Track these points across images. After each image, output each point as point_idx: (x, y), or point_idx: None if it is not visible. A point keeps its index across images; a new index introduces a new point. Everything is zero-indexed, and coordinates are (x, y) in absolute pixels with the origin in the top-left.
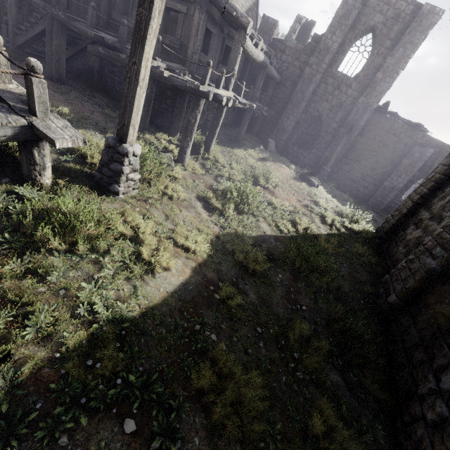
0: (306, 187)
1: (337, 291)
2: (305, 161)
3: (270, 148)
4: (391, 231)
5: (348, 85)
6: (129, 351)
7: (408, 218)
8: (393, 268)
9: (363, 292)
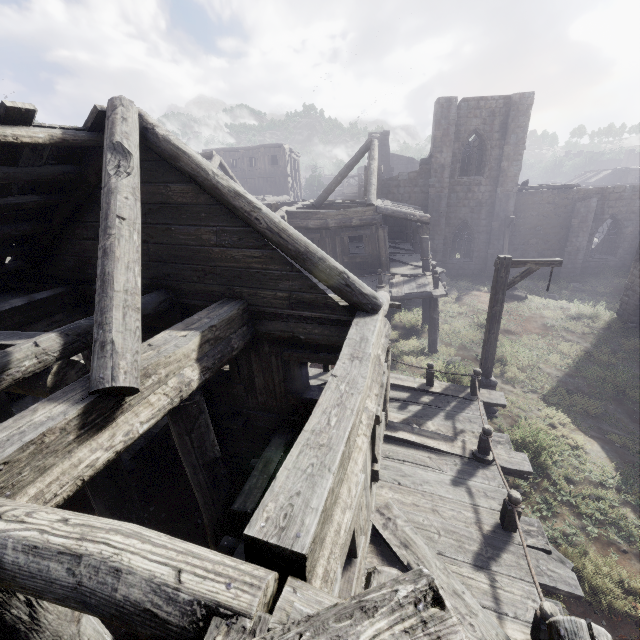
0: (521, 305)
1: None
2: (471, 268)
3: (444, 280)
4: (638, 312)
5: (478, 184)
6: None
7: None
8: None
9: None
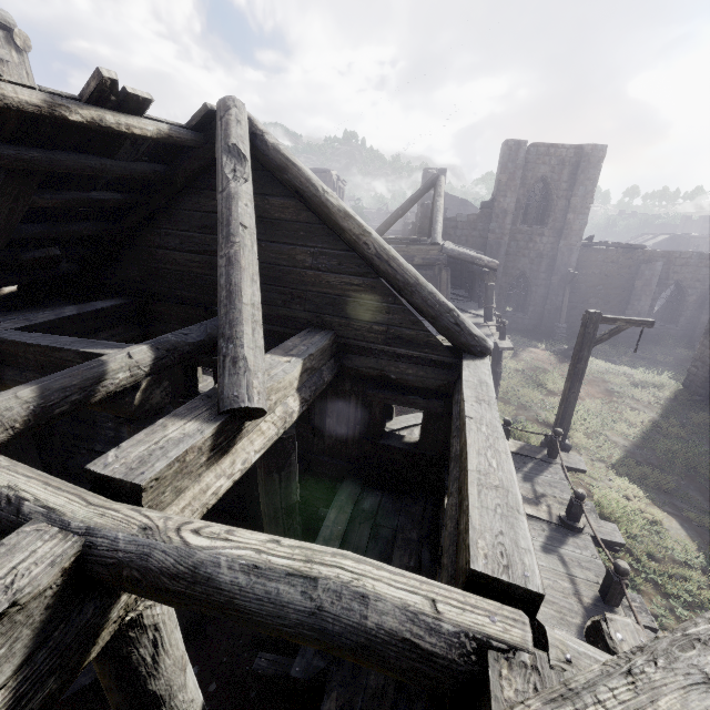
0: None
1: None
2: (525, 323)
3: None
4: (707, 384)
5: (540, 234)
6: None
7: None
8: None
9: None
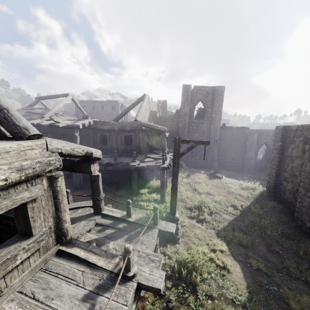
0: (219, 181)
1: (283, 234)
2: (200, 163)
3: (184, 167)
4: (275, 187)
5: (202, 123)
6: (265, 309)
7: (278, 177)
8: (293, 207)
9: (292, 227)
